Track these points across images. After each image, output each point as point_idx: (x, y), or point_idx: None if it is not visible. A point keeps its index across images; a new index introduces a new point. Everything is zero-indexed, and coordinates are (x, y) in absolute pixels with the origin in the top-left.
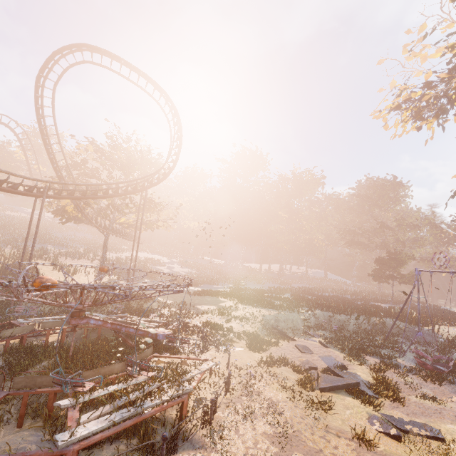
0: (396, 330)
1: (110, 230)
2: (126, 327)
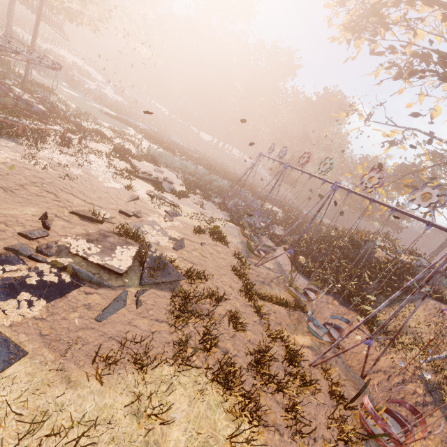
0: (243, 197)
1: None
2: None
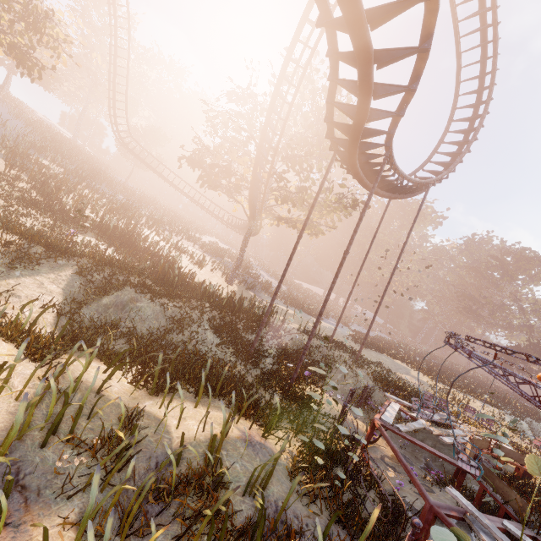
0: None
1: (259, 217)
2: None
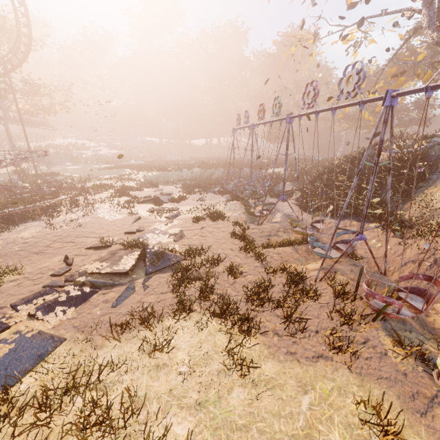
0: (245, 175)
1: (6, 119)
2: (15, 187)
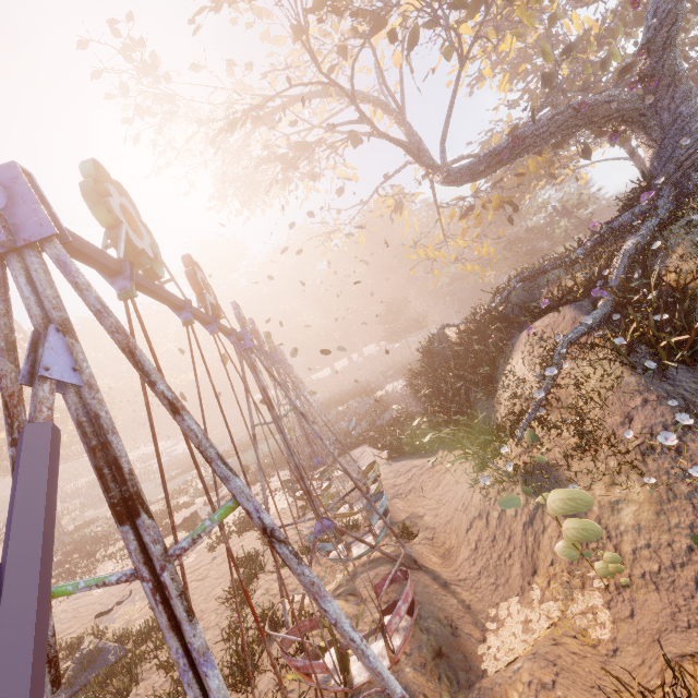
0: (353, 411)
1: None
2: None
